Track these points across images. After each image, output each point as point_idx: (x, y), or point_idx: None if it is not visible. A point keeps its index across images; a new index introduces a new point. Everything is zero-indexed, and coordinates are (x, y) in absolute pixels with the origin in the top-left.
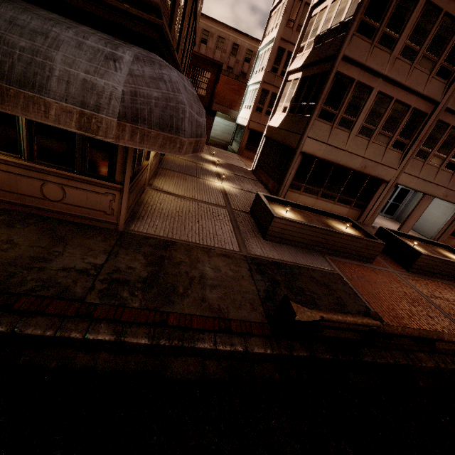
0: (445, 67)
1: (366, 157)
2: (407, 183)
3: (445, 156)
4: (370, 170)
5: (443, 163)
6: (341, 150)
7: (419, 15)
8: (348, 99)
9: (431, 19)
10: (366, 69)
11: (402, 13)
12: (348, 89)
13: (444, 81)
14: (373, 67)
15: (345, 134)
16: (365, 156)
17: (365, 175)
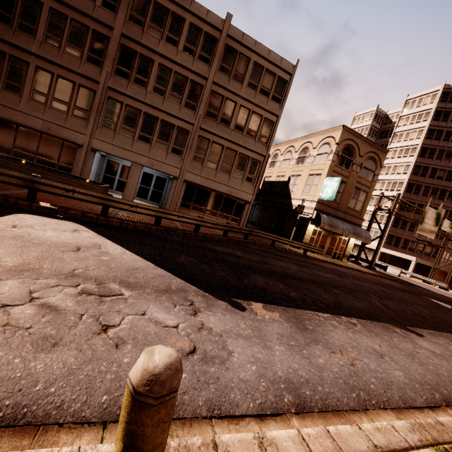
0: (93, 57)
1: (46, 120)
2: (103, 149)
3: (134, 129)
4: (56, 132)
5: (135, 135)
6: (14, 110)
7: (48, 16)
8: (7, 67)
9: (61, 21)
10: (14, 46)
11: (32, 11)
12: (3, 60)
13: (99, 67)
14: (18, 45)
15: (16, 97)
16: (45, 119)
17: (58, 139)
